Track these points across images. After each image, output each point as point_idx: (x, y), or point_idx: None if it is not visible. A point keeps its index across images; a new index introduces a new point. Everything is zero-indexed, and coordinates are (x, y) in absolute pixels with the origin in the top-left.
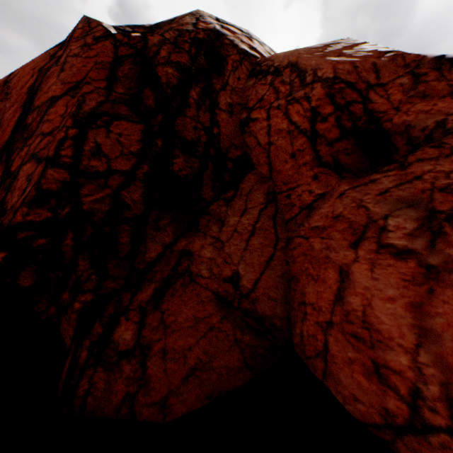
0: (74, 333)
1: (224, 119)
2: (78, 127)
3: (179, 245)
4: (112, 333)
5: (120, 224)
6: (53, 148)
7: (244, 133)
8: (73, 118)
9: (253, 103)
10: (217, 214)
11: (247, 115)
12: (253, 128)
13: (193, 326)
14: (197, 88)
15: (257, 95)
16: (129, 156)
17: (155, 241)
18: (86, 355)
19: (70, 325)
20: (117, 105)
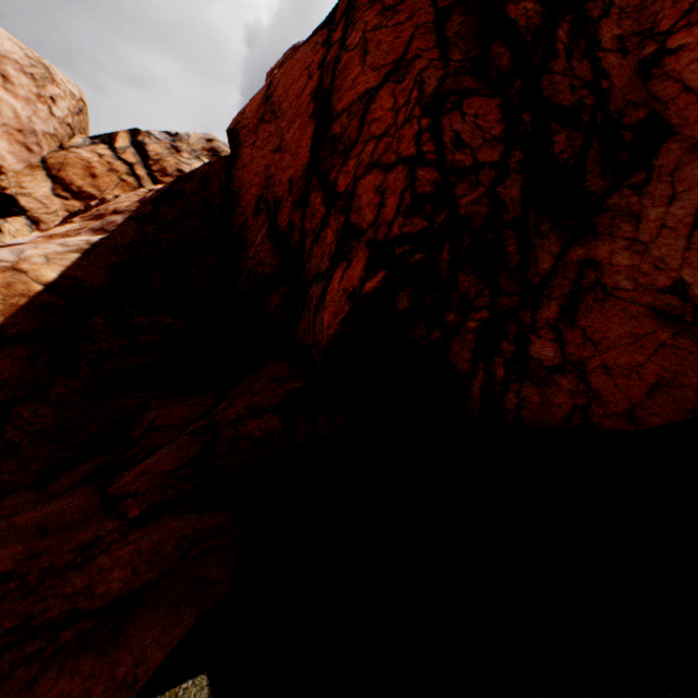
0: (474, 354)
1: (613, 64)
2: (427, 116)
3: (571, 255)
4: (526, 350)
5: (503, 230)
6: (407, 147)
7: (649, 80)
8: (419, 106)
9: (668, 23)
10: (623, 208)
11: (657, 47)
12: (672, 65)
13: (633, 343)
14: (563, 24)
15: (678, 6)
16: (492, 144)
17: (542, 251)
18: (502, 372)
19: (463, 348)
20: (460, 79)
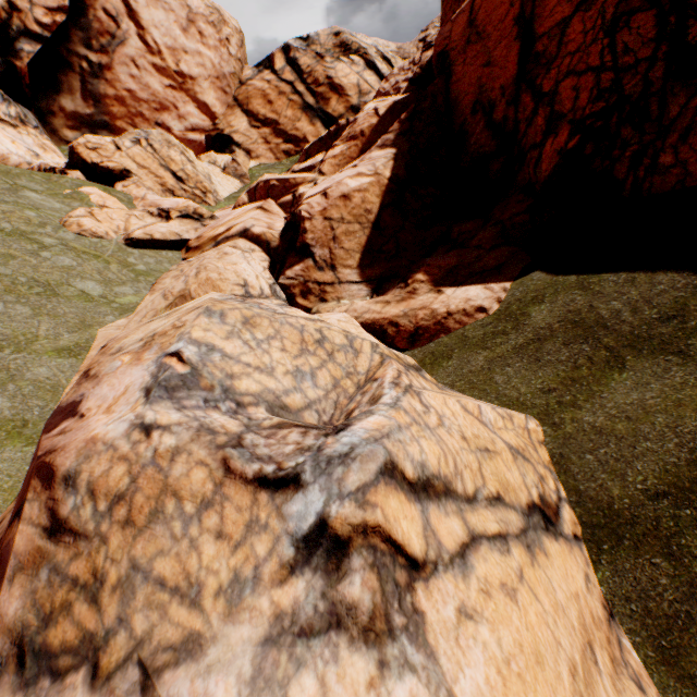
0: (627, 170)
1: None
2: (606, 37)
3: (691, 104)
4: (656, 161)
5: (649, 99)
6: (593, 61)
7: None
8: (601, 31)
9: None
10: None
11: None
12: None
13: None
14: None
15: None
16: (647, 45)
17: (672, 106)
18: (642, 174)
19: (621, 168)
20: (628, 2)
